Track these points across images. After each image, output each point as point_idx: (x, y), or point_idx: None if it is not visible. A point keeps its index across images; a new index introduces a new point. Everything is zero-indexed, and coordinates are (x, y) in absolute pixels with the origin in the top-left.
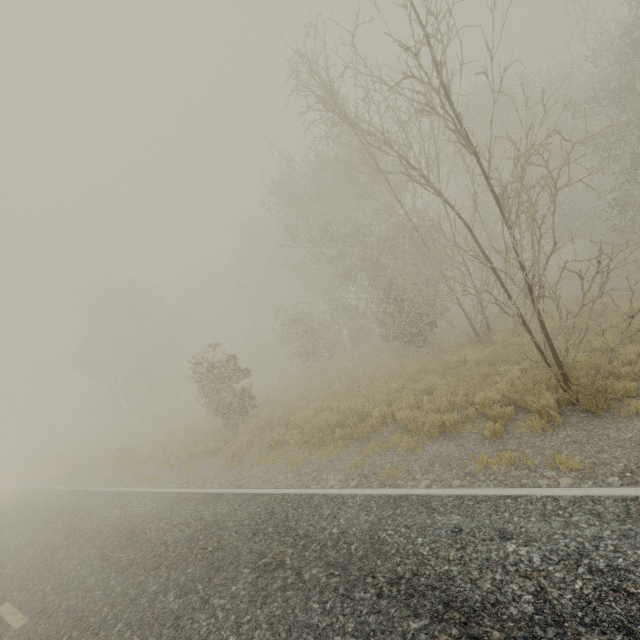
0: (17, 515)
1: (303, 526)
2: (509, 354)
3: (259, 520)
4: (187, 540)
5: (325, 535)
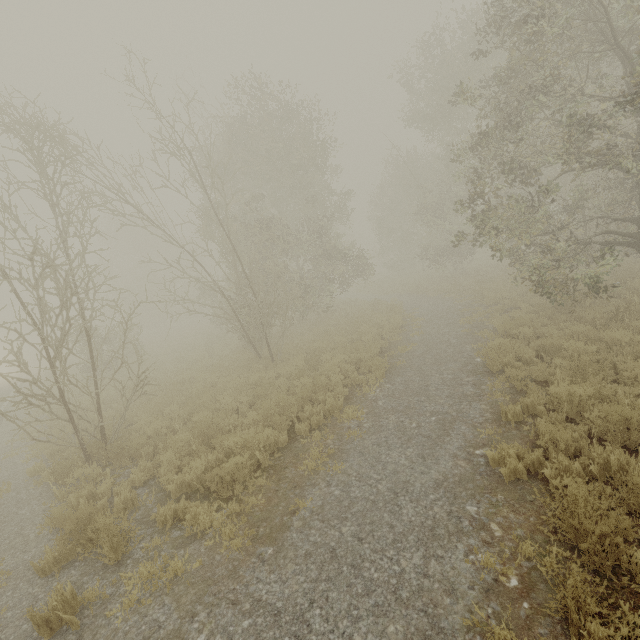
0: None
1: None
2: (196, 396)
3: None
4: None
5: None
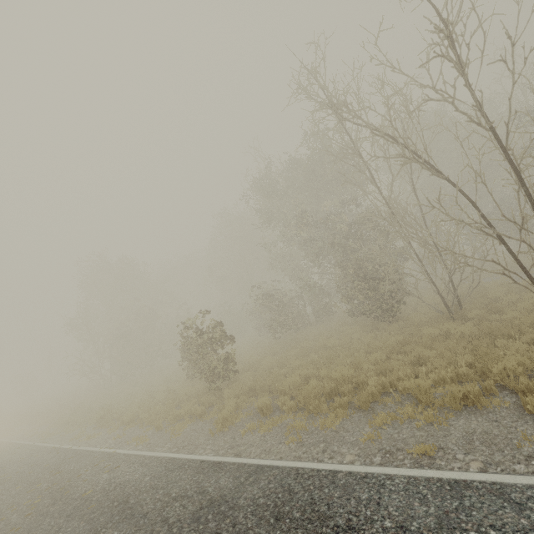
0: (1, 471)
1: (340, 513)
2: (500, 328)
3: (277, 500)
4: (193, 519)
5: (377, 529)
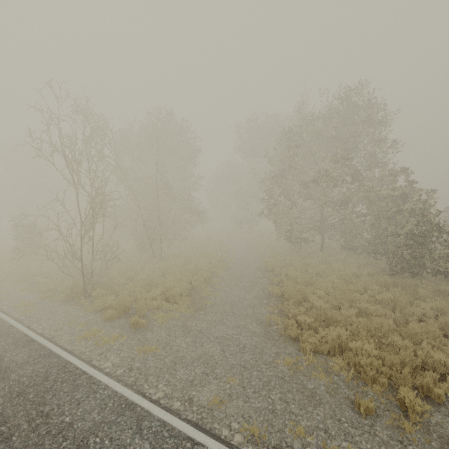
0: None
1: None
2: (127, 270)
3: None
4: None
5: None
